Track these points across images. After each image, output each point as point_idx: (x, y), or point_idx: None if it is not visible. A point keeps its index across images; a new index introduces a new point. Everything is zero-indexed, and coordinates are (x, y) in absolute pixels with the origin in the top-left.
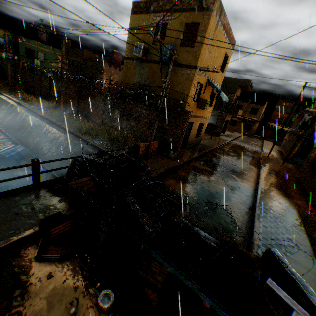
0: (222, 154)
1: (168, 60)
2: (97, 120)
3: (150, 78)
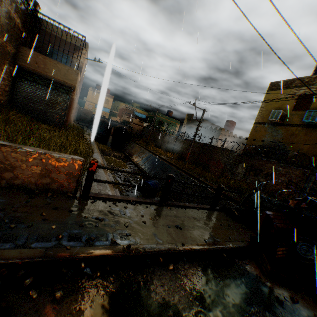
0: None
1: (315, 123)
2: (215, 172)
3: (285, 139)
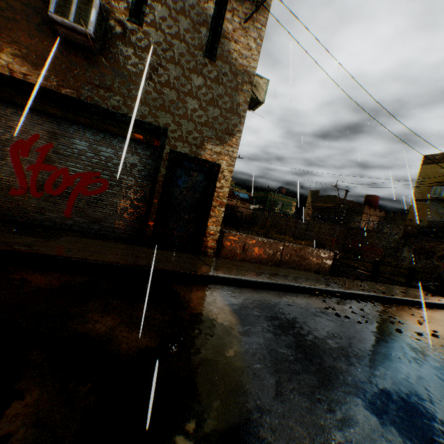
0: None
1: None
2: (371, 259)
3: None
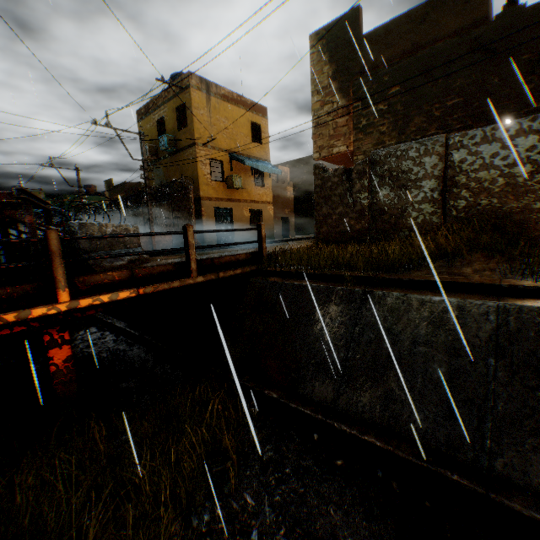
0: (298, 241)
1: (169, 149)
2: None
3: (166, 175)
